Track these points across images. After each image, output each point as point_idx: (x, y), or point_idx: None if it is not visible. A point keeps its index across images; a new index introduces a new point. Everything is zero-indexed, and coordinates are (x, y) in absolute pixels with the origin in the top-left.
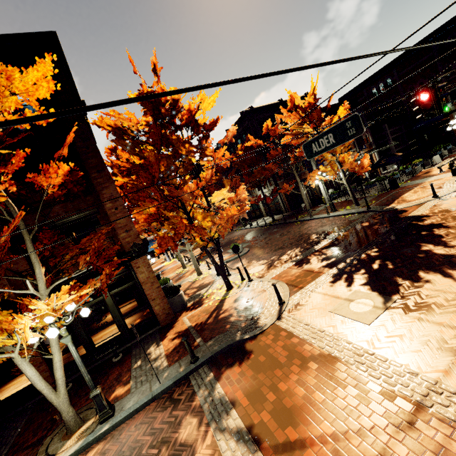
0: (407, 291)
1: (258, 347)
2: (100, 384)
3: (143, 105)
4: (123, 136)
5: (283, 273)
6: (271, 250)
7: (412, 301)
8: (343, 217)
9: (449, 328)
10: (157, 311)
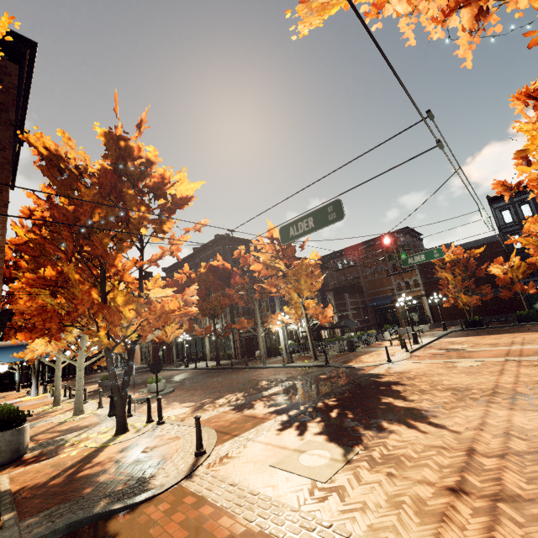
0: (371, 442)
1: (134, 525)
2: None
3: (107, 147)
4: (60, 169)
5: (214, 418)
6: (204, 392)
7: (377, 452)
8: (299, 369)
9: (425, 484)
10: None
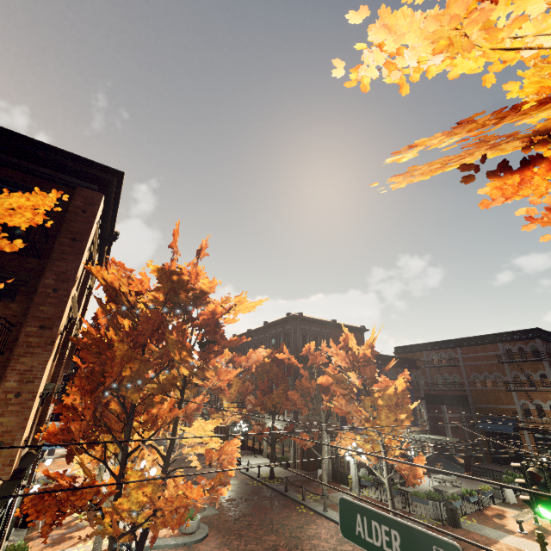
0: None
1: None
2: None
3: (160, 280)
4: (115, 298)
5: None
6: None
7: None
8: None
9: None
10: None
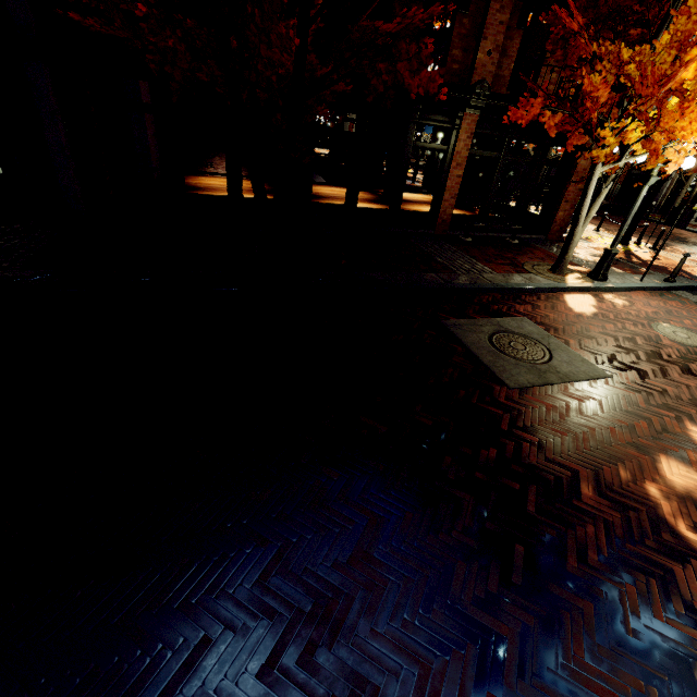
0: None
1: None
2: (525, 253)
3: None
4: None
5: None
6: (636, 233)
7: None
8: None
9: None
10: (558, 218)
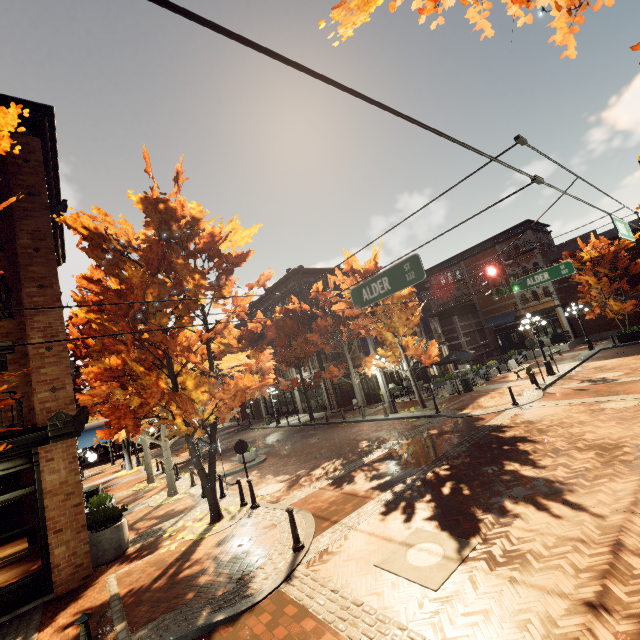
0: (490, 531)
1: None
2: None
3: (147, 213)
4: (104, 247)
5: (311, 497)
6: (299, 460)
7: (498, 547)
8: (405, 421)
9: (556, 595)
10: (58, 559)
